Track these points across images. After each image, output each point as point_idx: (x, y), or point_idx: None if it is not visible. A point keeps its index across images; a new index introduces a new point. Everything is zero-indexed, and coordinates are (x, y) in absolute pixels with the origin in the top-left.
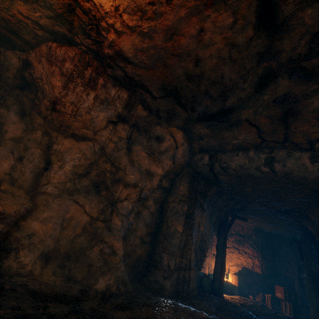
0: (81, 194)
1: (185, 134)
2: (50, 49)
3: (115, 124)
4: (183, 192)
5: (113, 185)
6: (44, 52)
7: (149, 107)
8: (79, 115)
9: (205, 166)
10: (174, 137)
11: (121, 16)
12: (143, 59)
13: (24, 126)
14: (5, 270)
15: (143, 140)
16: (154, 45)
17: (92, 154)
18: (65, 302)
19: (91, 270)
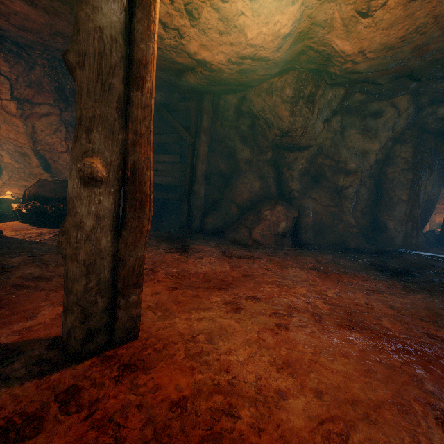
0: (309, 190)
1: (411, 95)
2: (271, 85)
3: (328, 121)
4: (405, 160)
5: (333, 176)
6: (264, 88)
7: (369, 92)
8: (307, 133)
9: (438, 121)
10: (395, 107)
11: (365, 55)
12: (377, 68)
13: (250, 150)
14: (305, 243)
15: (355, 121)
16: (395, 59)
17: (311, 156)
18: (347, 253)
19: (343, 238)
